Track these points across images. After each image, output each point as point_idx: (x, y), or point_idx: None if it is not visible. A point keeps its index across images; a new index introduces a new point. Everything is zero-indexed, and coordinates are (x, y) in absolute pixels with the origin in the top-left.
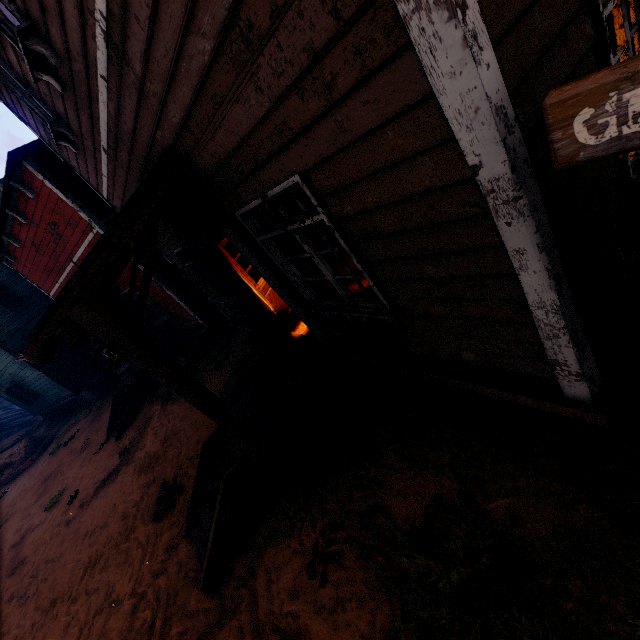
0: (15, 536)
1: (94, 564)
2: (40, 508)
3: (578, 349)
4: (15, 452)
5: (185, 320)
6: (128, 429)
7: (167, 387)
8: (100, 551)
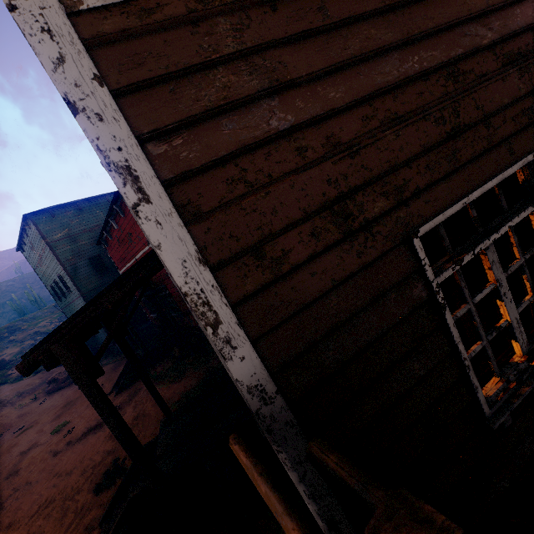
0: (27, 444)
1: (46, 506)
2: (50, 429)
3: None
4: (63, 372)
5: (190, 320)
6: (125, 390)
7: (99, 415)
8: (55, 496)
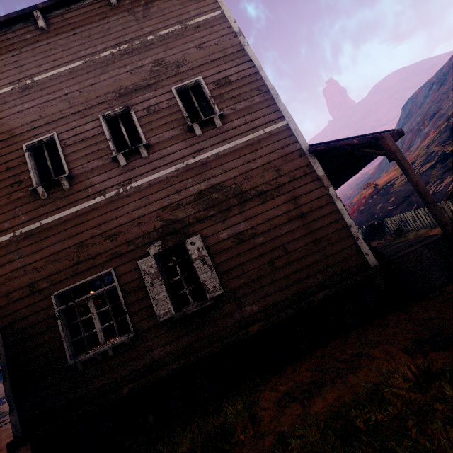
0: None
1: None
2: None
3: (10, 407)
4: None
5: None
6: None
7: None
8: None
